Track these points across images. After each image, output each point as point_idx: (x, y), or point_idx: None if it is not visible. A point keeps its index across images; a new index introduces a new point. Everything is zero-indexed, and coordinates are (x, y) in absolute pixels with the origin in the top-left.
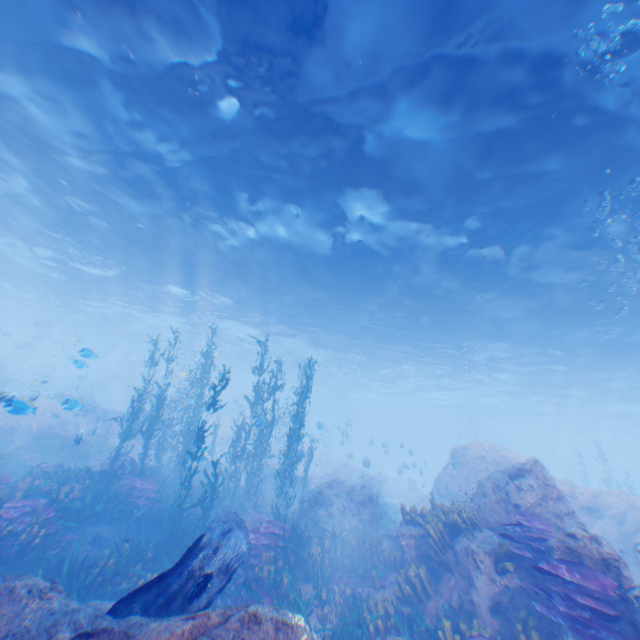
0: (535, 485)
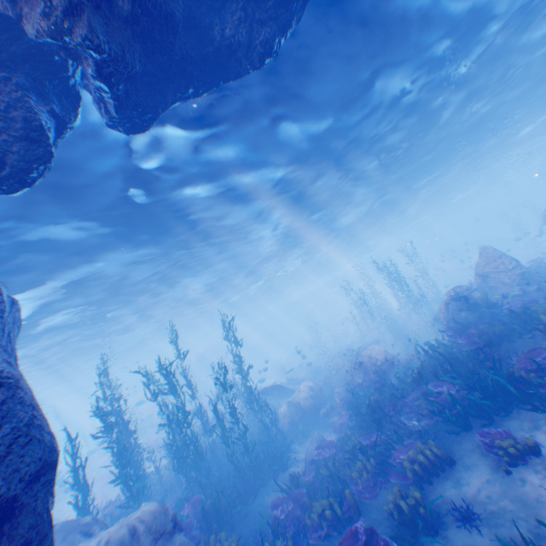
0: (480, 262)
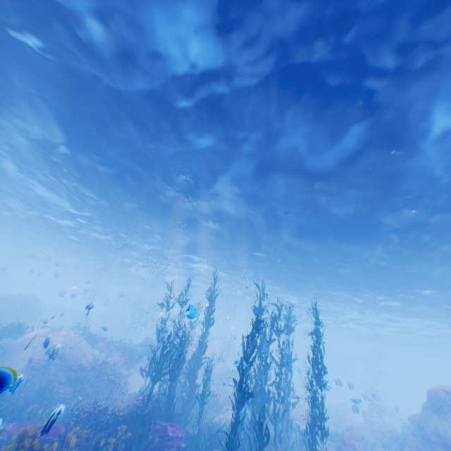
0: None
